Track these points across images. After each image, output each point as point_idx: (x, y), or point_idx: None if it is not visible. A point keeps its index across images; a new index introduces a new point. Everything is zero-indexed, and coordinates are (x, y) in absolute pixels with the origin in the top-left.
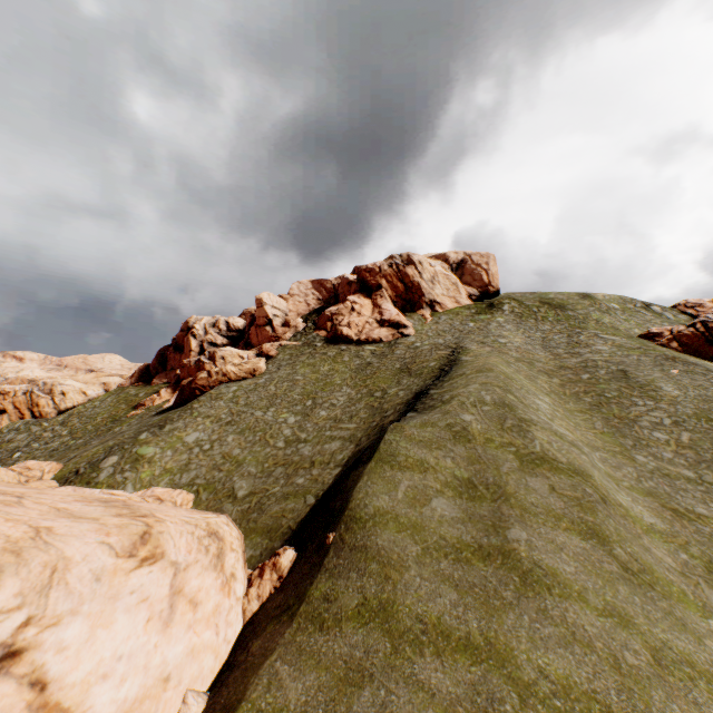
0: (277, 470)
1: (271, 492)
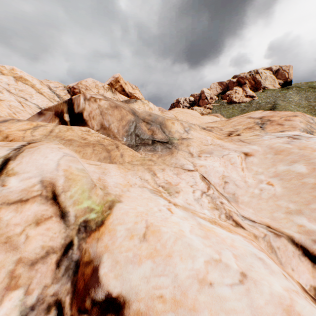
0: None
1: None
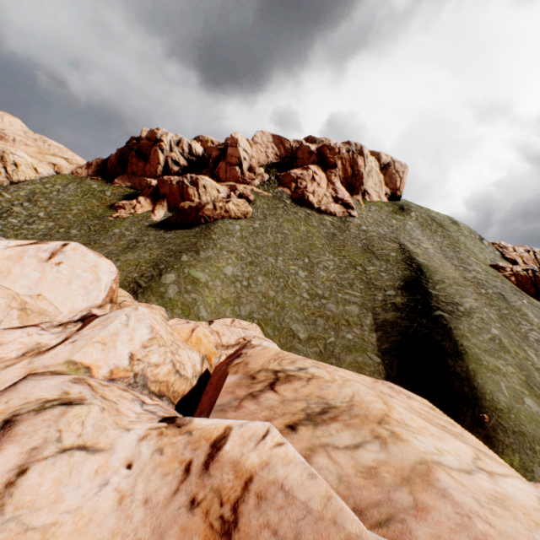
0: (319, 321)
1: (330, 342)
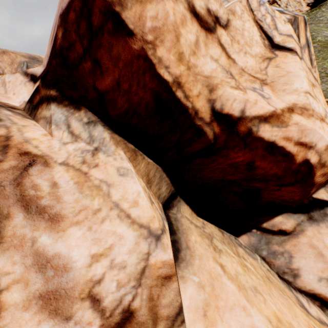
0: None
1: None
